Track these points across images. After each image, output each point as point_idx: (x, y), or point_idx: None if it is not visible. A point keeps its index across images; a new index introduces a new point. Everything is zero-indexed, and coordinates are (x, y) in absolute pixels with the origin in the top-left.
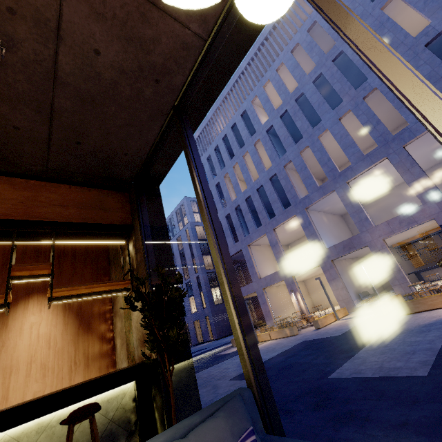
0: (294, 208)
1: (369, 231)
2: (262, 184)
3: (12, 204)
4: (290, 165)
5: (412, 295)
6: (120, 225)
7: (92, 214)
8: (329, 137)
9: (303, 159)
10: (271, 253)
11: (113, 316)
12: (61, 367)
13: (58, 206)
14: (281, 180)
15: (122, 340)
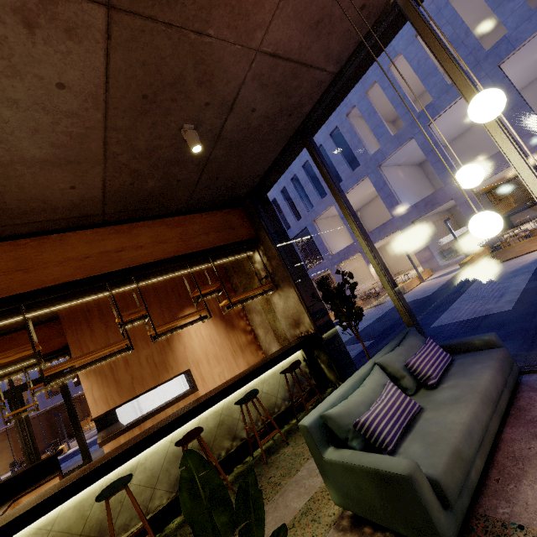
0: (364, 168)
1: (454, 181)
2: (320, 143)
3: (176, 241)
4: (354, 111)
5: (500, 245)
6: (250, 239)
7: (227, 235)
8: (402, 63)
9: (370, 101)
10: (339, 225)
11: (246, 314)
12: (227, 355)
13: (203, 235)
14: (345, 134)
15: (266, 329)
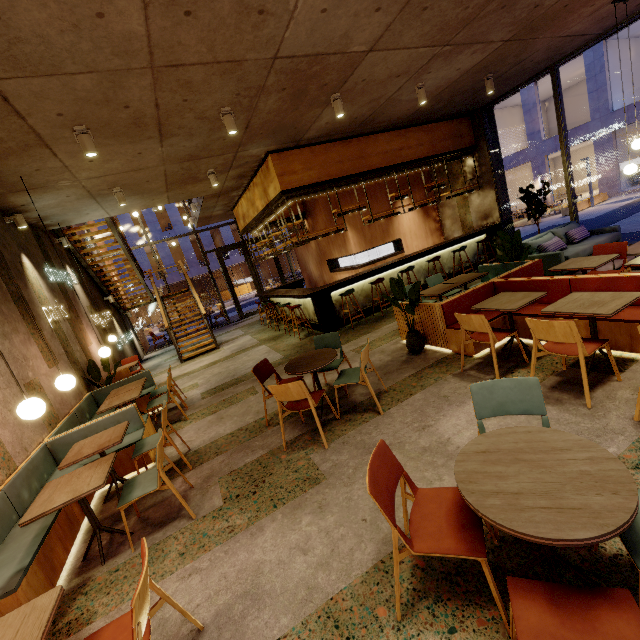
0: None
1: None
2: None
3: (428, 145)
4: None
5: None
6: (471, 147)
7: (457, 142)
8: None
9: None
10: (515, 120)
11: (439, 208)
12: (422, 235)
13: (443, 141)
14: None
15: (454, 220)
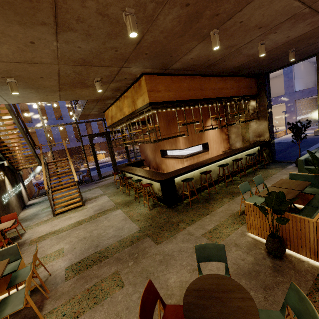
0: None
1: None
2: None
3: (236, 89)
4: None
5: None
6: (256, 95)
7: (249, 90)
8: None
9: None
10: None
11: (228, 127)
12: (218, 141)
13: (243, 88)
14: None
15: (237, 135)
